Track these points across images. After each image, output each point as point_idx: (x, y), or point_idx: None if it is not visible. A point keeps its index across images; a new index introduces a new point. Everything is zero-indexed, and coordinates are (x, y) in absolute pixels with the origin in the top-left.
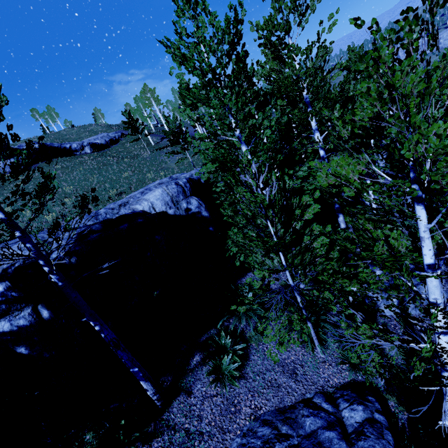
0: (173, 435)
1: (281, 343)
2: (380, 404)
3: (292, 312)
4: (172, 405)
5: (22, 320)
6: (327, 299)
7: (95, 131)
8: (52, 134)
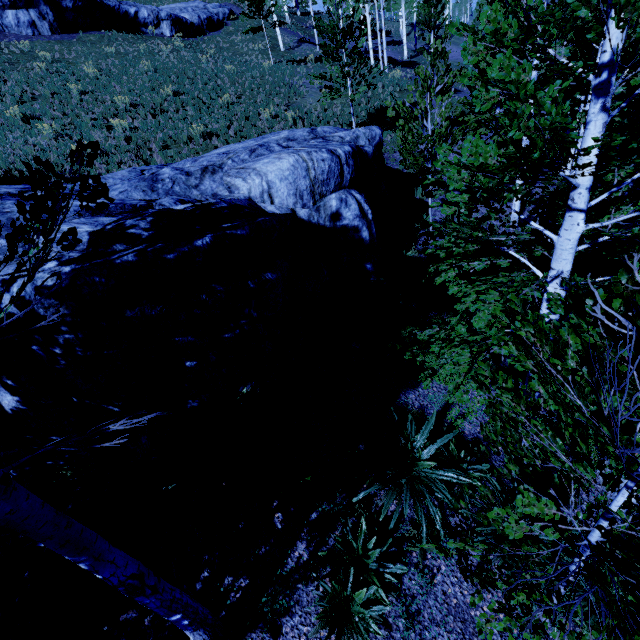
0: None
1: None
2: None
3: (499, 504)
4: None
5: None
6: None
7: None
8: None
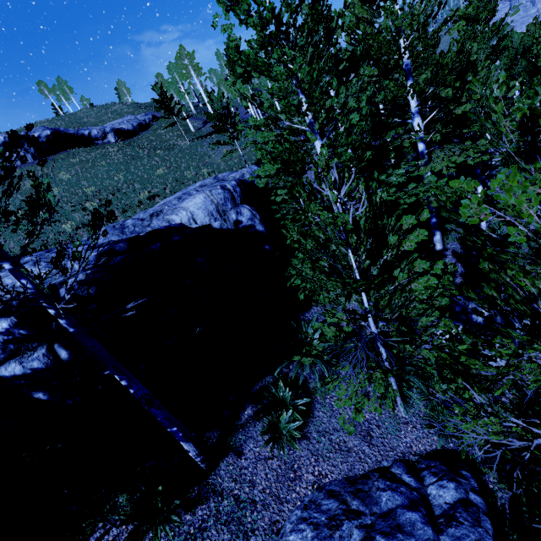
0: (221, 502)
1: (357, 409)
2: (475, 478)
3: None
4: (219, 467)
5: (35, 362)
6: (425, 358)
7: (120, 113)
8: (67, 116)
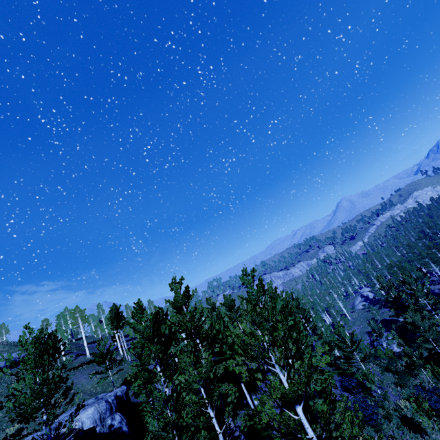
0: None
1: None
2: None
3: None
4: None
5: None
6: None
7: None
8: None
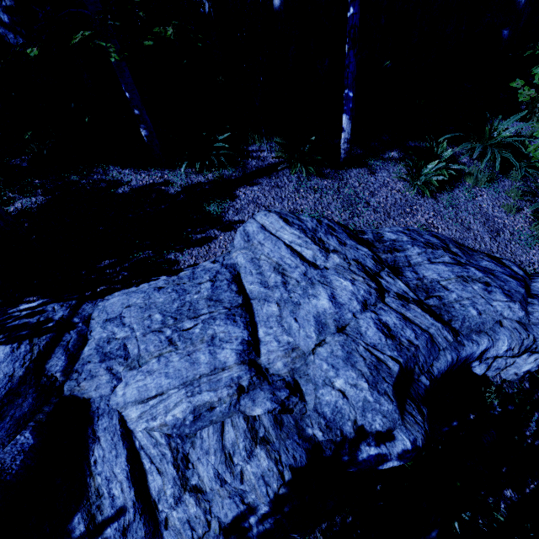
0: (343, 188)
1: None
2: None
3: None
4: (351, 170)
5: None
6: None
7: None
8: None
